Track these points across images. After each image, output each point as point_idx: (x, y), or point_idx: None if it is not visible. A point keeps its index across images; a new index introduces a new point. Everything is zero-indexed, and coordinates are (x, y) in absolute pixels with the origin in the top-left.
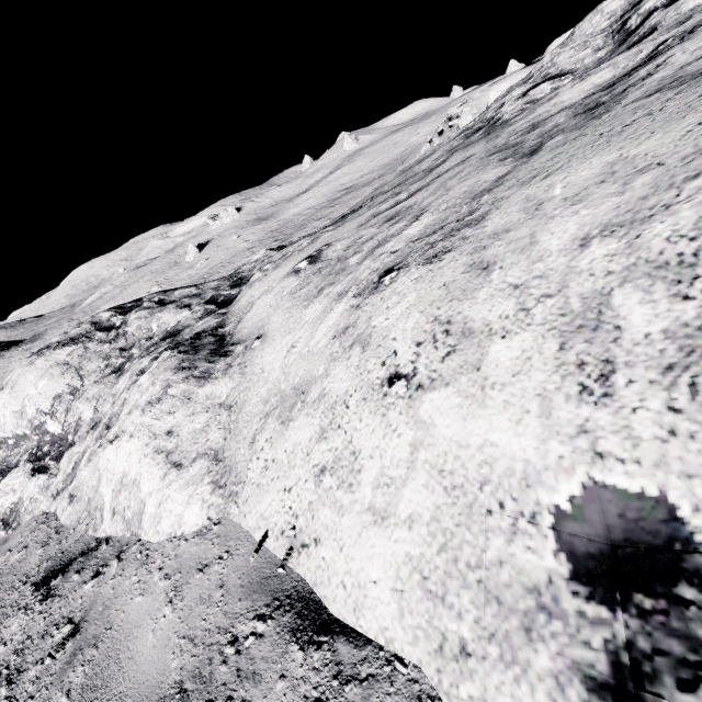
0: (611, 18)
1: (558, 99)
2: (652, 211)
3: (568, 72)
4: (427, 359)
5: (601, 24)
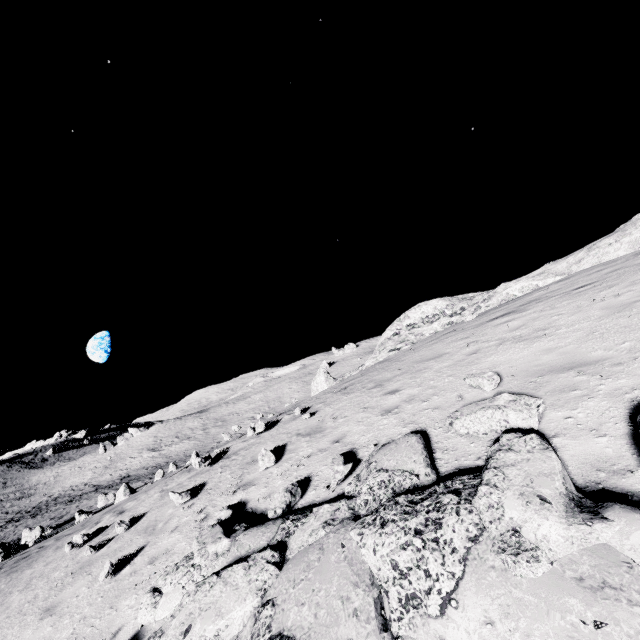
0: None
1: None
2: None
3: None
4: (618, 238)
5: None
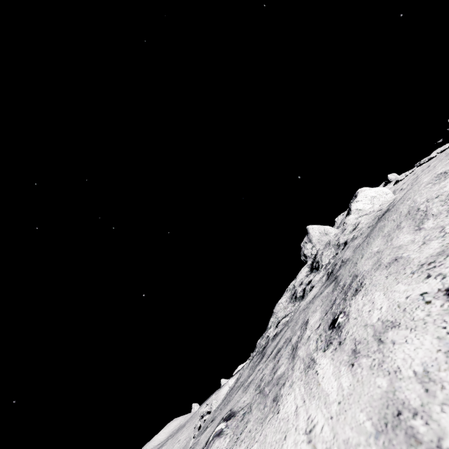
0: (287, 301)
1: (305, 301)
2: (423, 215)
3: (289, 313)
4: (447, 267)
5: (285, 304)
